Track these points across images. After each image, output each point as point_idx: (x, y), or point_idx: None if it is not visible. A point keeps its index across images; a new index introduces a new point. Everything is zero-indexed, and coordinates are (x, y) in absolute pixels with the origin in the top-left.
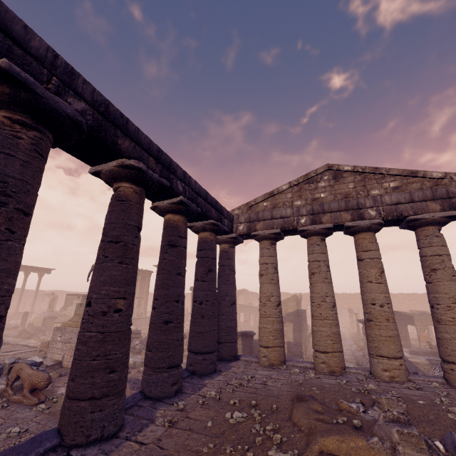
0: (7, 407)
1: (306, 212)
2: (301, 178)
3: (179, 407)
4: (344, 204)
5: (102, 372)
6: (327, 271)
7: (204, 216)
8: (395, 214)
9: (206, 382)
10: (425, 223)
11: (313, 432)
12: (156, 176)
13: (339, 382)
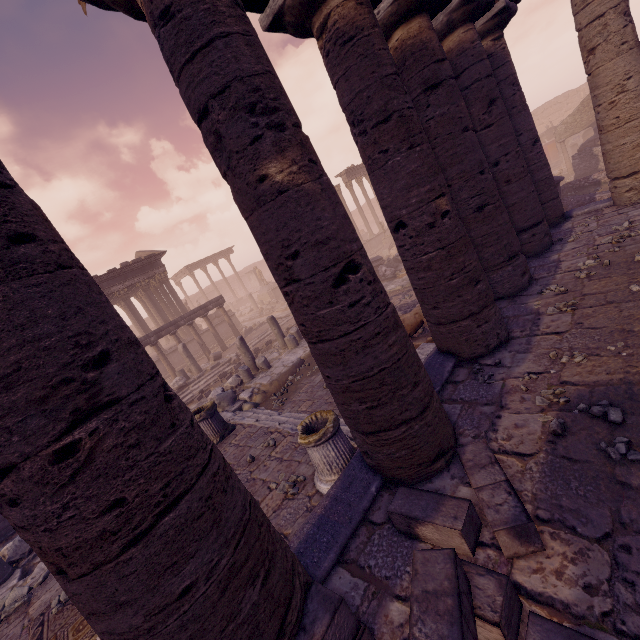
0: None
1: None
2: None
3: (557, 292)
4: None
5: (468, 288)
6: None
7: None
8: None
9: (556, 259)
10: None
11: None
12: None
13: None
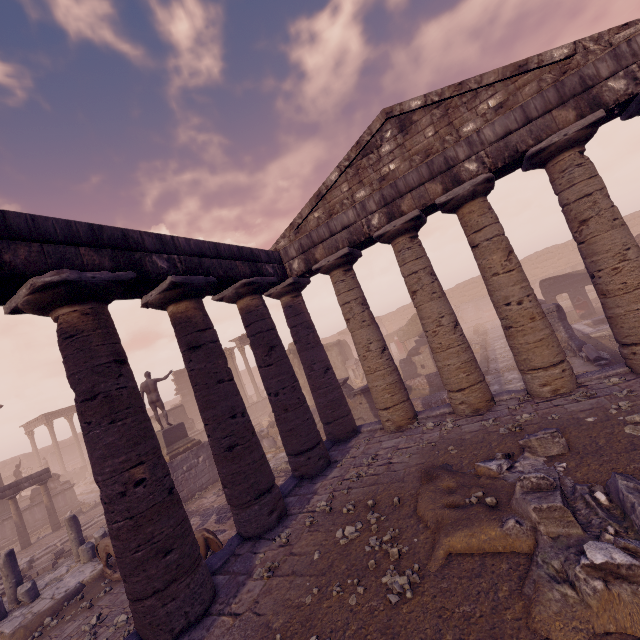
0: (110, 591)
1: (376, 206)
2: (351, 152)
3: (283, 541)
4: (426, 170)
5: (154, 561)
6: (432, 281)
7: (227, 280)
8: (506, 155)
9: (317, 488)
10: (556, 150)
11: (440, 527)
12: (102, 275)
13: (484, 425)
